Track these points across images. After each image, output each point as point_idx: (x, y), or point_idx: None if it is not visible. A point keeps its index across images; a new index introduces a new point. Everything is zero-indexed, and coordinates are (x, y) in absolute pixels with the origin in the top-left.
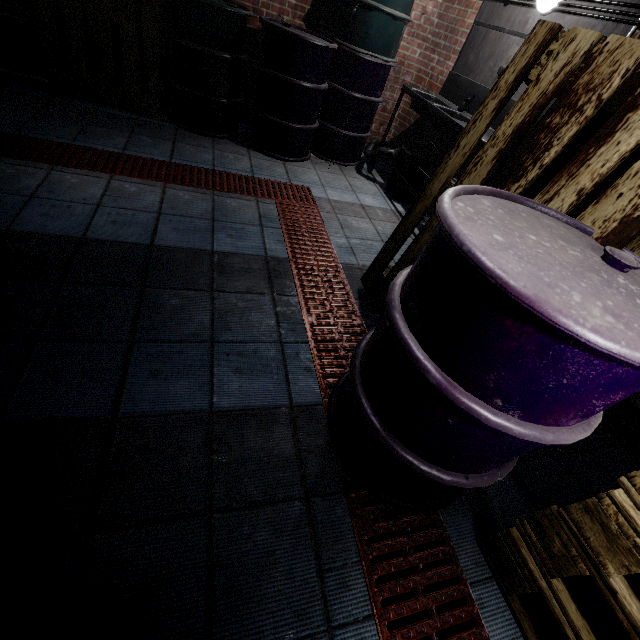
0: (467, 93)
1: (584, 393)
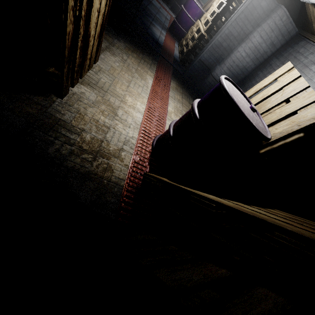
0: None
1: (192, 8)
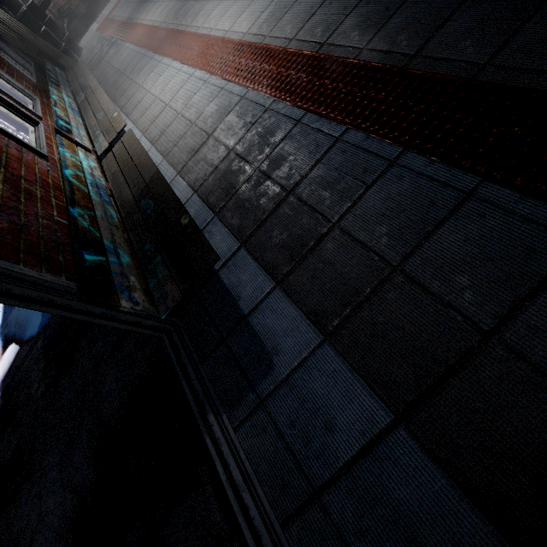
0: None
1: None
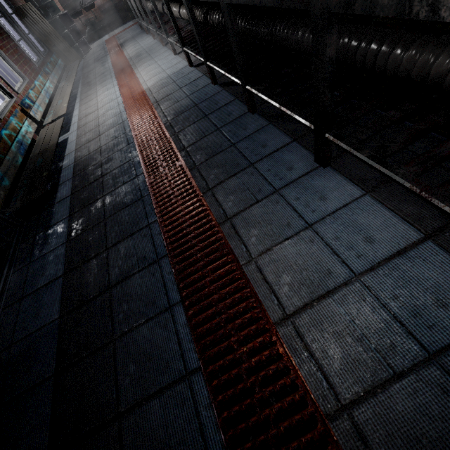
0: (76, 4)
1: None
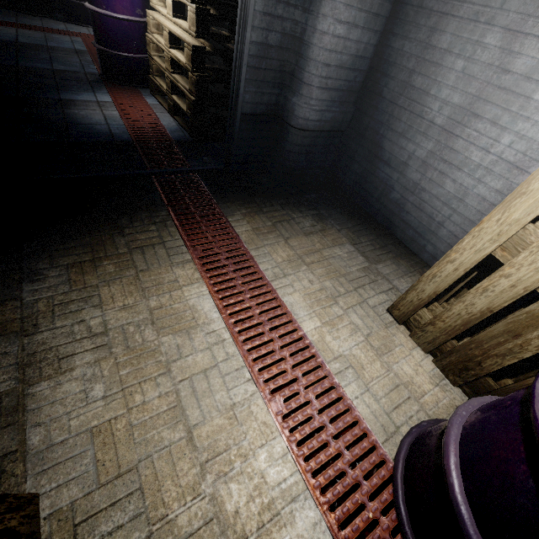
0: None
1: None
